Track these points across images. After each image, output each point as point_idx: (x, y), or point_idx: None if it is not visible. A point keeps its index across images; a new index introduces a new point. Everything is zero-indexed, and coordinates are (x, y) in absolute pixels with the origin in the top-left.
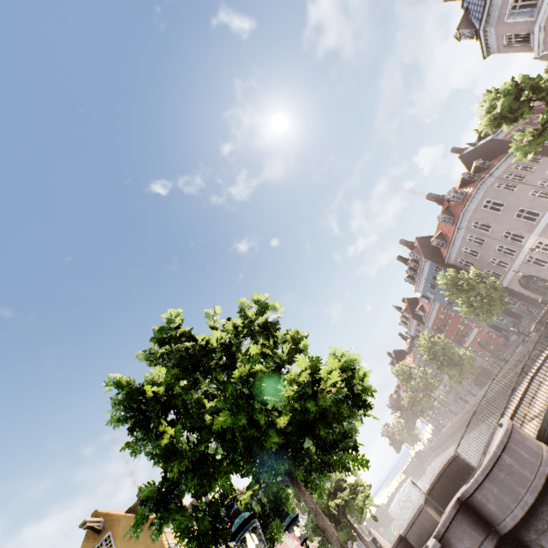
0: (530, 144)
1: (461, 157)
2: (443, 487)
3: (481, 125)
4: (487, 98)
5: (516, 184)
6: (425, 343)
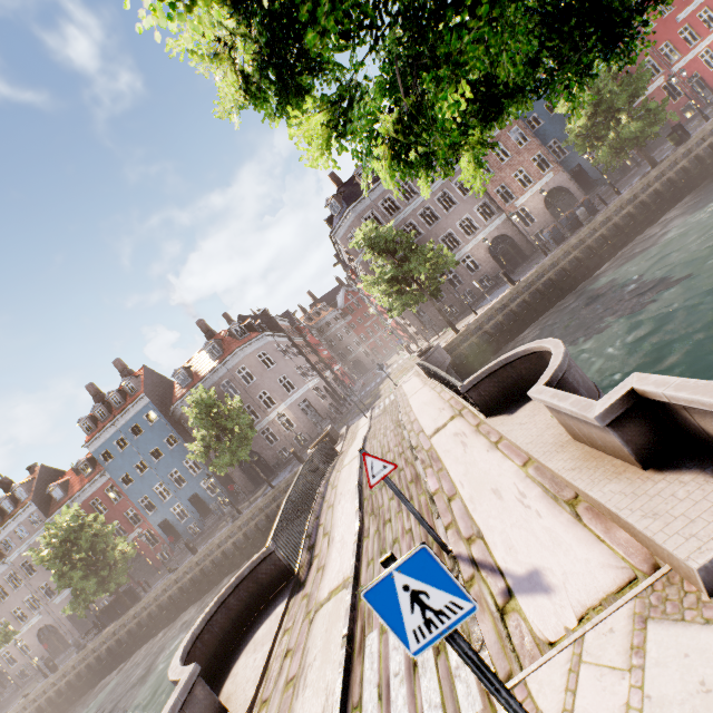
0: (391, 268)
1: (242, 317)
2: (209, 647)
3: (362, 235)
4: (371, 224)
5: (287, 356)
6: (70, 521)
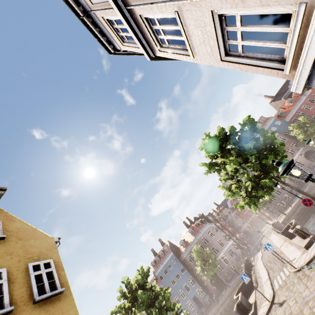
0: None
1: (195, 217)
2: None
3: None
4: None
5: (217, 231)
6: None
